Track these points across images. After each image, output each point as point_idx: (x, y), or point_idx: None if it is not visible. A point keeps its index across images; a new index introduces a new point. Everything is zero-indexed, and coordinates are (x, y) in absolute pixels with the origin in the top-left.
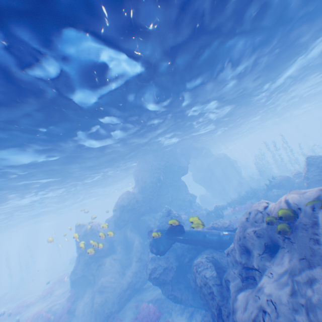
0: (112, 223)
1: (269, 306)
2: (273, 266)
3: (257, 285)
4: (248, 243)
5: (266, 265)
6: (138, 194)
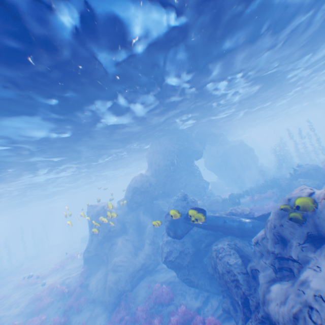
0: (124, 205)
1: (318, 303)
2: (321, 259)
3: (298, 278)
4: (286, 232)
5: (310, 258)
6: (151, 177)
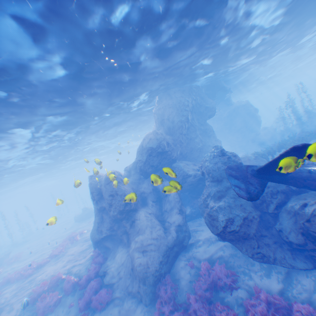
0: (135, 172)
1: None
2: None
3: None
4: None
5: None
6: (166, 136)
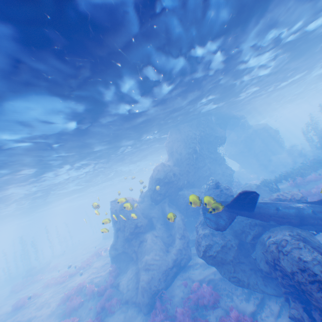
0: (147, 198)
1: None
2: None
3: None
4: None
5: None
6: (173, 167)
